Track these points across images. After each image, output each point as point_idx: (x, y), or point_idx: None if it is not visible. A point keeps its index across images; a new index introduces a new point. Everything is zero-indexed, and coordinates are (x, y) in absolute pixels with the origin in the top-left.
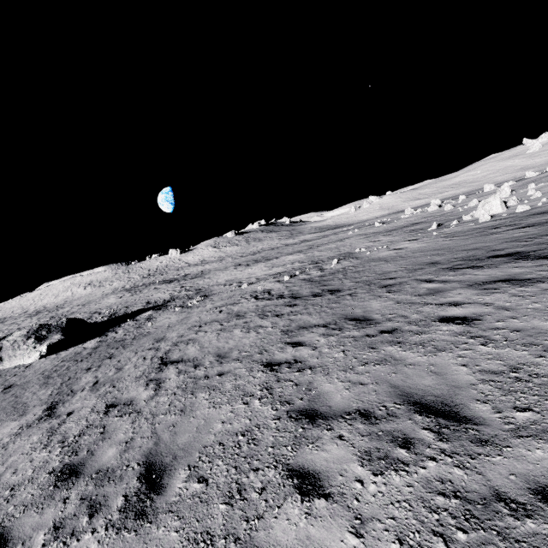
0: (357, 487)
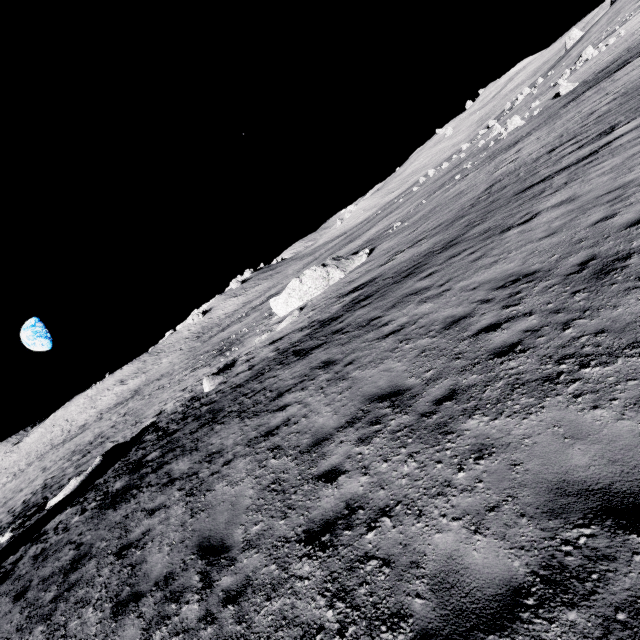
0: None
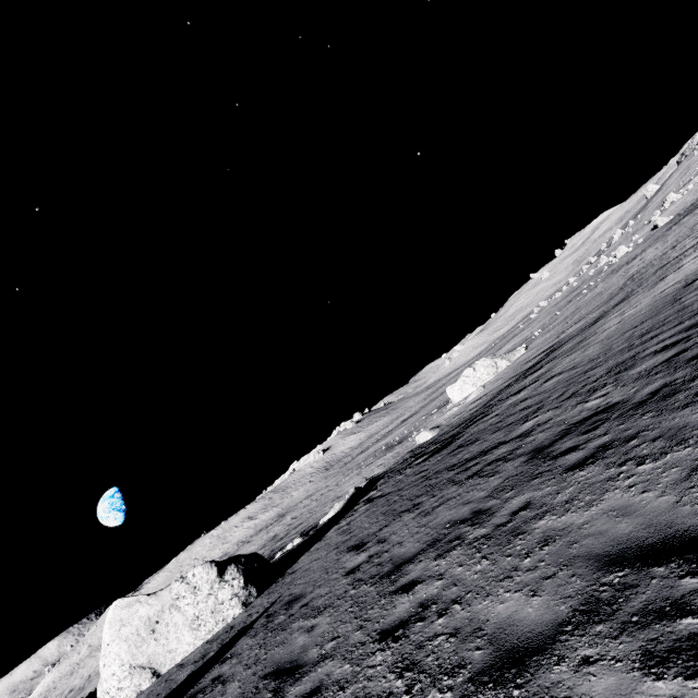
0: None
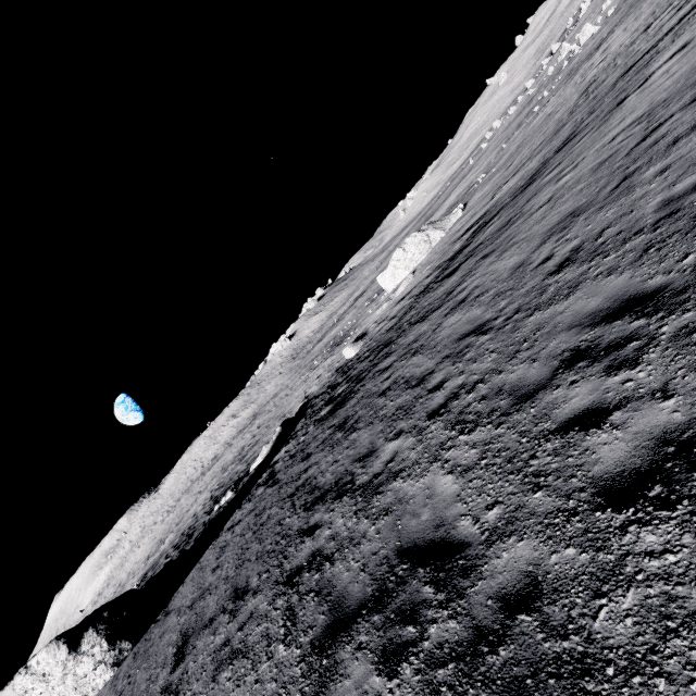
0: None
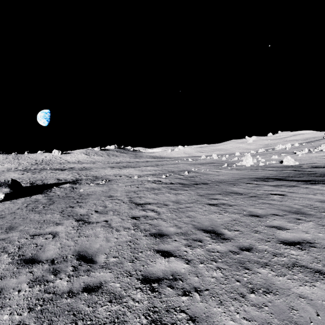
0: (295, 227)
